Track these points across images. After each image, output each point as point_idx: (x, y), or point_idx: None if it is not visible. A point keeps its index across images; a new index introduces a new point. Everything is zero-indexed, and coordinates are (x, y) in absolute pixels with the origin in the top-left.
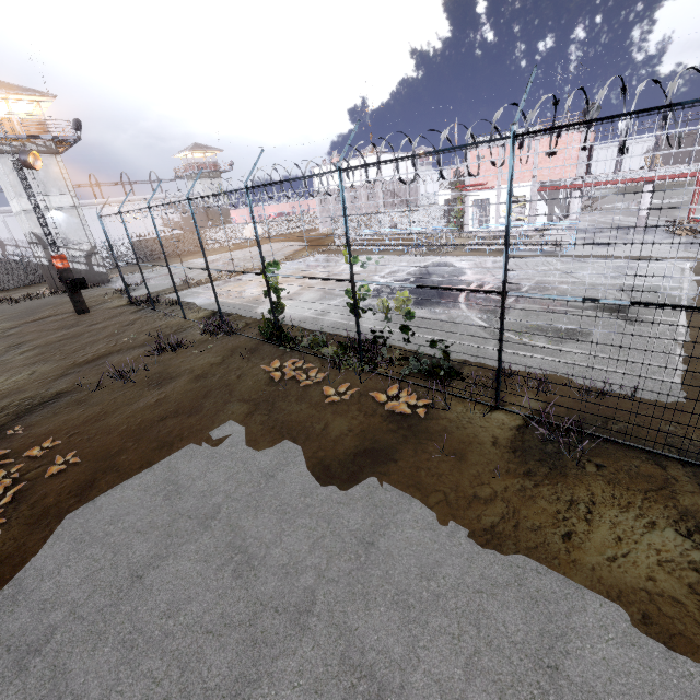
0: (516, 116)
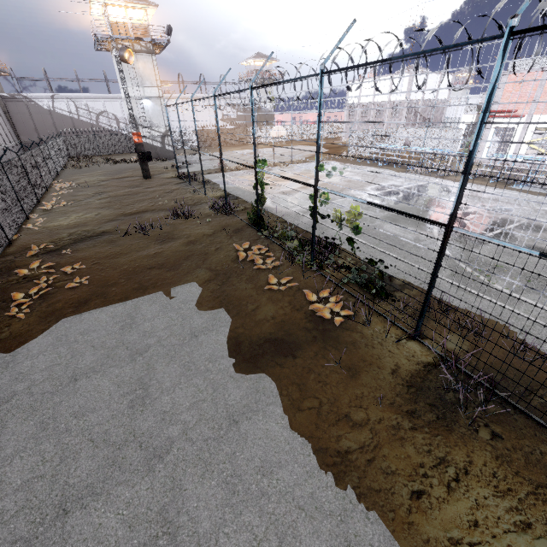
0: (522, 5)
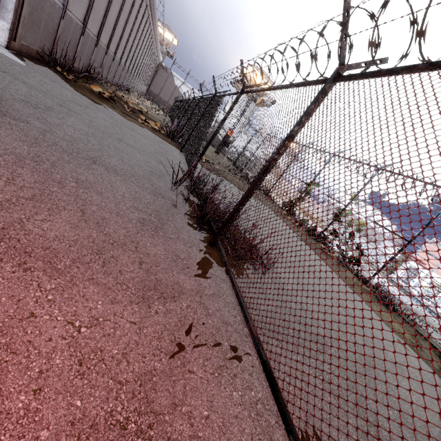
0: None
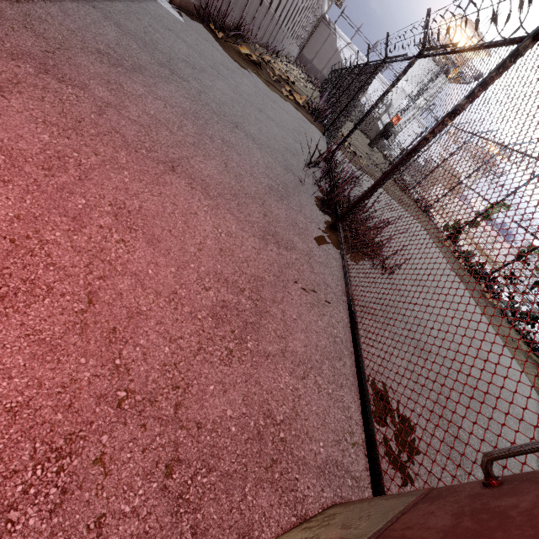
0: None
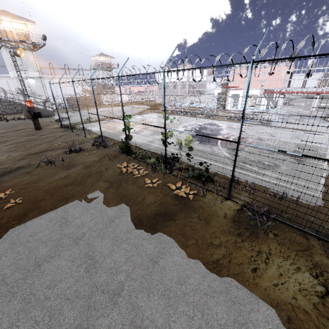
0: (255, 51)
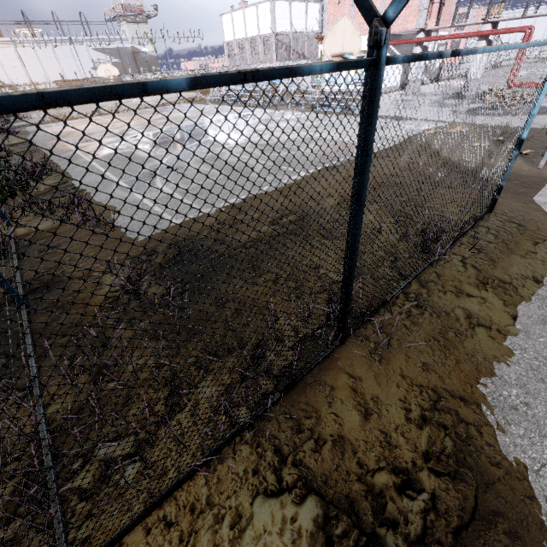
0: None
